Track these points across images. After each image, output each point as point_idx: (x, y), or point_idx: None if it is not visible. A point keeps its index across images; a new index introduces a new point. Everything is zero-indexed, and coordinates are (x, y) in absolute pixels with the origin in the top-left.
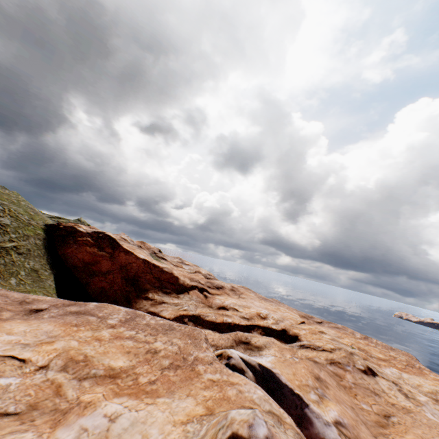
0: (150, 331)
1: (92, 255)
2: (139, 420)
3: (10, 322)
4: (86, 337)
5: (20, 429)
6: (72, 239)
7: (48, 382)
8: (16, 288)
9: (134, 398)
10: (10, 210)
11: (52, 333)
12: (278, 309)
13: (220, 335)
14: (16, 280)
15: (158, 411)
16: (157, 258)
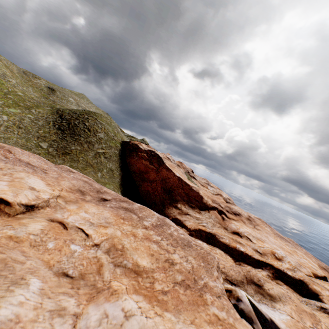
0: (171, 241)
1: (145, 166)
2: (146, 328)
3: (89, 203)
4: (127, 230)
5: (69, 292)
6: (135, 153)
7: (96, 259)
8: (100, 179)
9: (148, 301)
10: (104, 129)
11: (108, 219)
12: (294, 252)
13: (231, 264)
14: (100, 174)
15: (163, 327)
16: (189, 176)
